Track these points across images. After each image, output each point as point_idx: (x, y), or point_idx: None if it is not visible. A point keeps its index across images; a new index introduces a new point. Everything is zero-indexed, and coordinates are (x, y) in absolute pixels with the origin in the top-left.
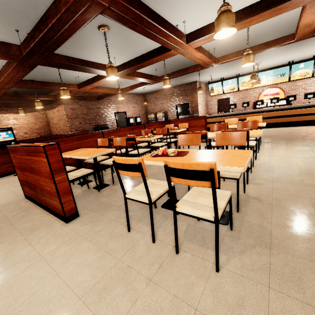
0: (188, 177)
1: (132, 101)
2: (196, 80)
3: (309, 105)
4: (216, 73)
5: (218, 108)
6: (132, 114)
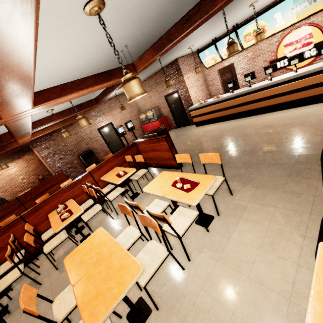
0: None
1: (116, 105)
2: (176, 58)
3: None
4: (192, 43)
5: (231, 72)
6: (120, 121)
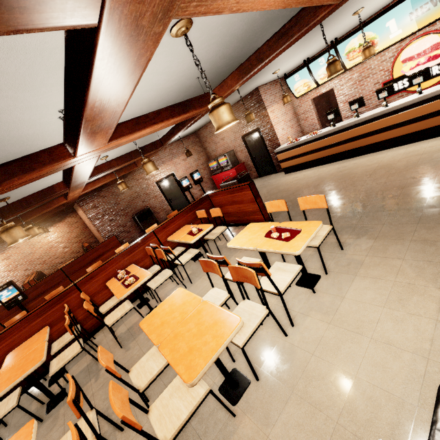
0: None
1: (179, 152)
2: (256, 86)
3: None
4: (279, 65)
5: (329, 102)
6: (184, 171)
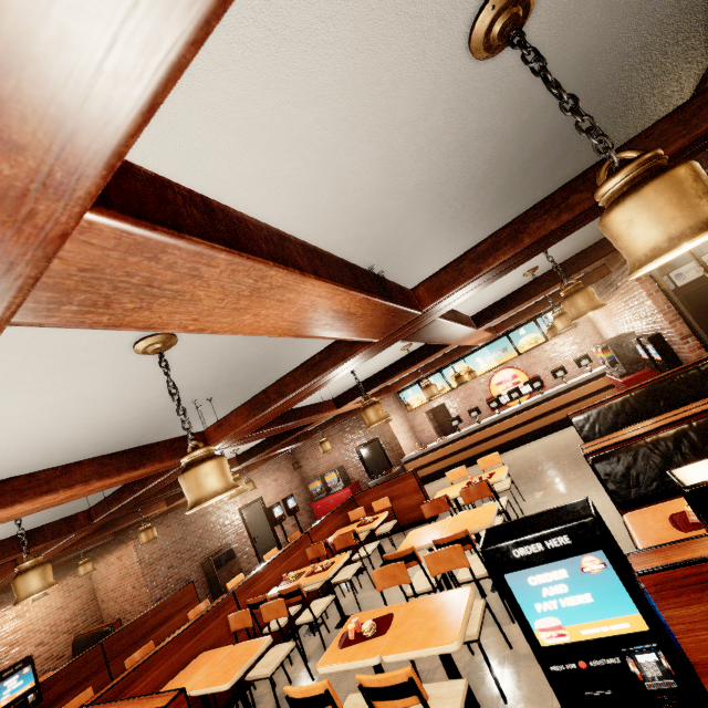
0: (391, 697)
1: (270, 469)
2: None
3: (568, 387)
4: None
5: (435, 419)
6: (275, 496)
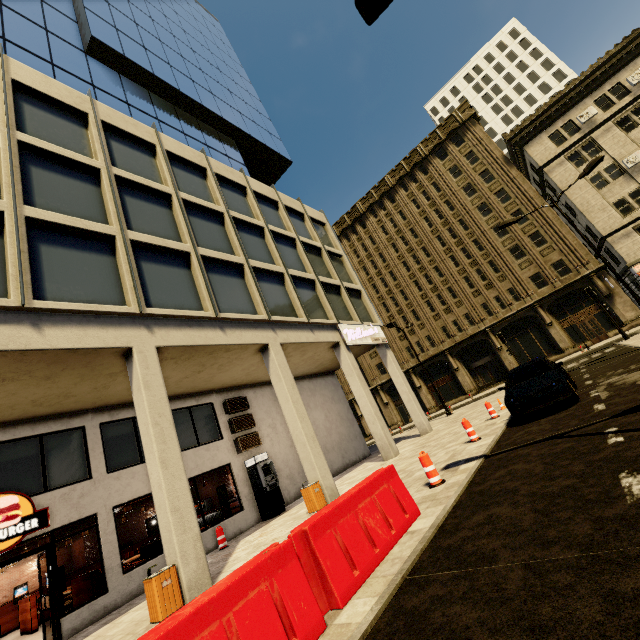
0: None
1: None
2: None
3: None
4: None
5: None
6: None
